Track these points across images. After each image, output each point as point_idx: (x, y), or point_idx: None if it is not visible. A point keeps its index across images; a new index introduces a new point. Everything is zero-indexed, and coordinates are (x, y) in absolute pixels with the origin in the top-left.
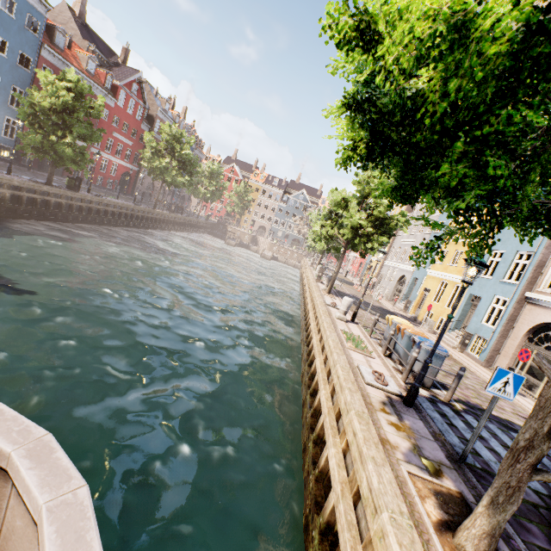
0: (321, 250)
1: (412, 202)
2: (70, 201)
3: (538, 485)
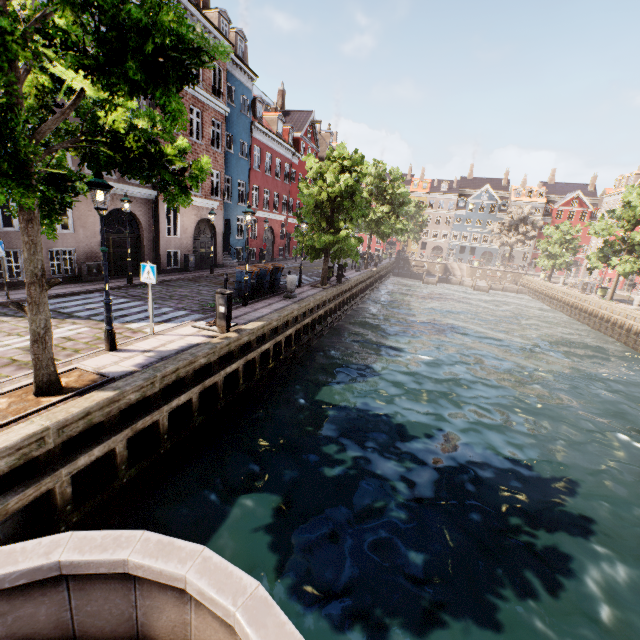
0: (625, 272)
1: None
2: (343, 297)
3: None
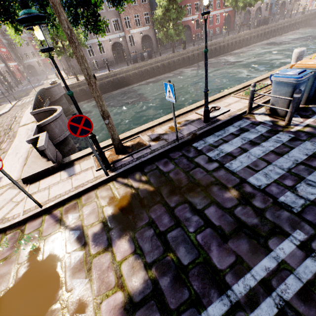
0: None
1: (122, 1)
2: (182, 56)
3: (237, 168)
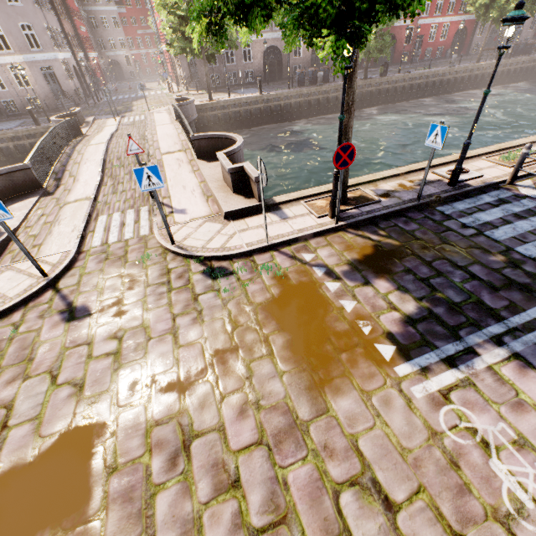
0: None
1: None
2: (377, 88)
3: (500, 237)
